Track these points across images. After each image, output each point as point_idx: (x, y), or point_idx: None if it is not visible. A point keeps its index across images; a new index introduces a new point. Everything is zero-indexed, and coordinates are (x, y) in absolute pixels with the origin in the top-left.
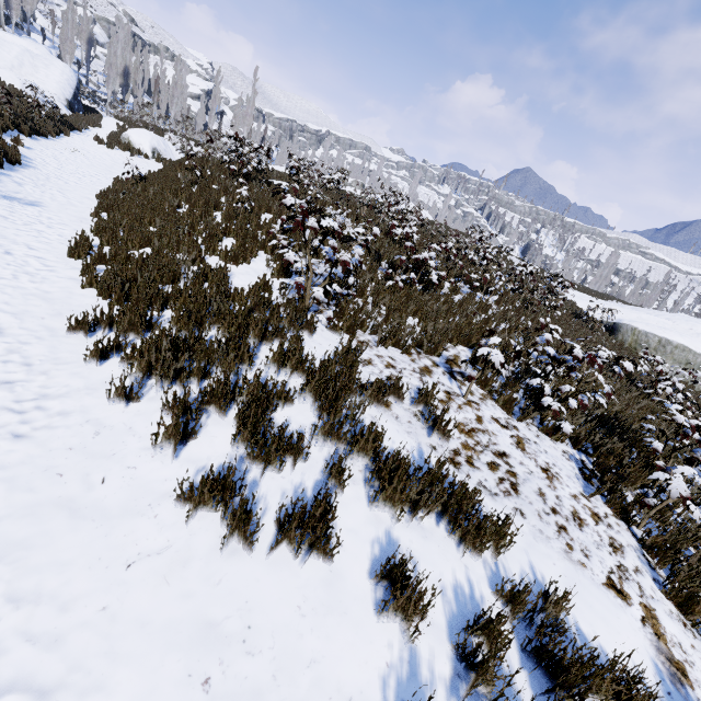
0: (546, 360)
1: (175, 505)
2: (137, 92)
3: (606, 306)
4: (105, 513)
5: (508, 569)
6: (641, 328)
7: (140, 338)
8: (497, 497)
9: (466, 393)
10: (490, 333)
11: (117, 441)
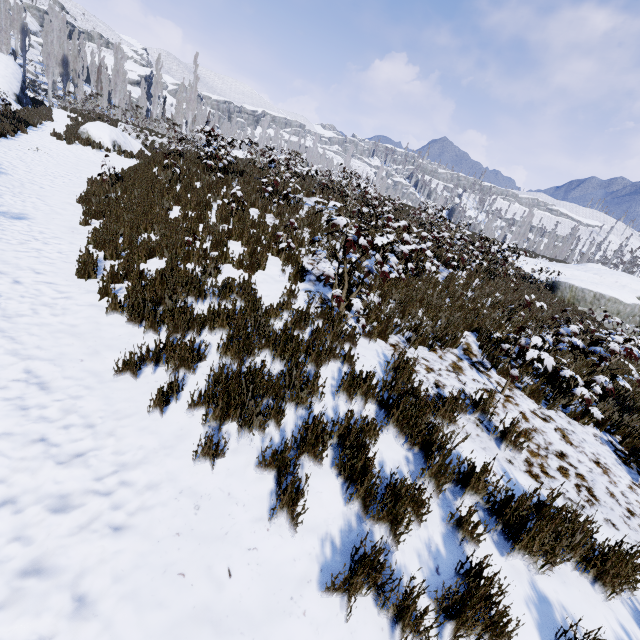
0: (563, 347)
1: (321, 595)
2: (78, 81)
3: (542, 266)
4: (250, 619)
5: (639, 599)
6: (577, 285)
7: (208, 383)
8: (586, 510)
9: (503, 390)
10: (520, 329)
11: (223, 515)
